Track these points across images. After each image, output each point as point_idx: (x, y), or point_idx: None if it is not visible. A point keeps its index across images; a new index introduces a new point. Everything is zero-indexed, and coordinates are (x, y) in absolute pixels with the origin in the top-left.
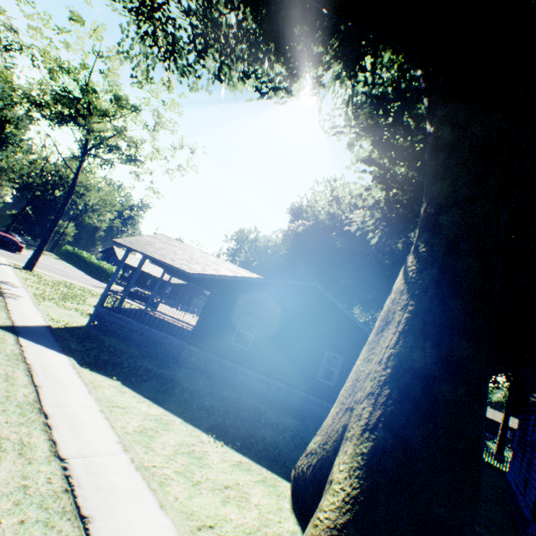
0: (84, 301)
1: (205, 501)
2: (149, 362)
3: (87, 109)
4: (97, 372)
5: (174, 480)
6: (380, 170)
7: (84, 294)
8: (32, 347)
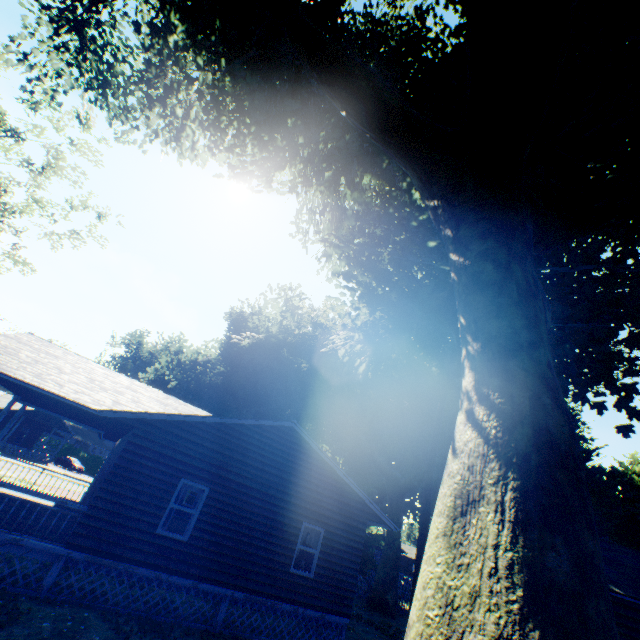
0: None
1: None
2: None
3: None
4: None
5: None
6: (366, 289)
7: None
8: None
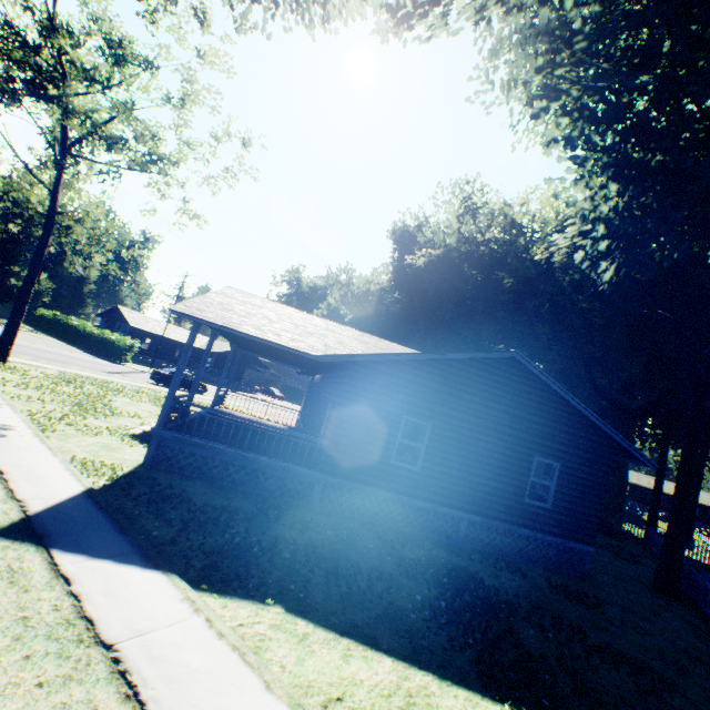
0: (109, 407)
1: None
2: (277, 521)
3: (56, 68)
4: (230, 594)
5: None
6: (613, 153)
7: (102, 392)
8: (89, 577)
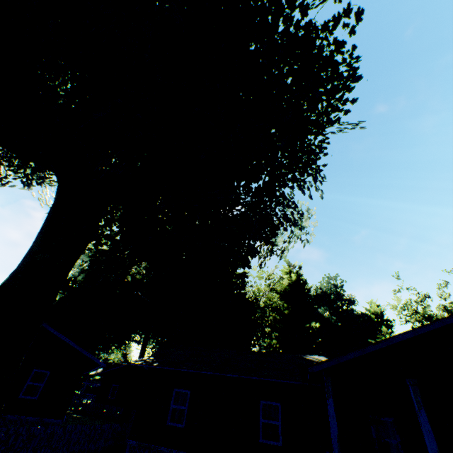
0: None
1: None
2: None
3: None
4: None
5: None
6: None
7: None
8: None
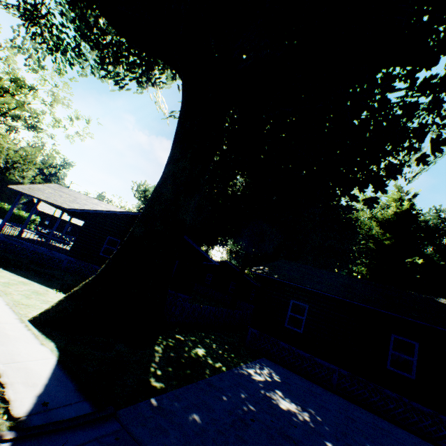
0: None
1: (30, 301)
2: (34, 266)
3: None
4: None
5: (15, 294)
6: None
7: None
8: None
